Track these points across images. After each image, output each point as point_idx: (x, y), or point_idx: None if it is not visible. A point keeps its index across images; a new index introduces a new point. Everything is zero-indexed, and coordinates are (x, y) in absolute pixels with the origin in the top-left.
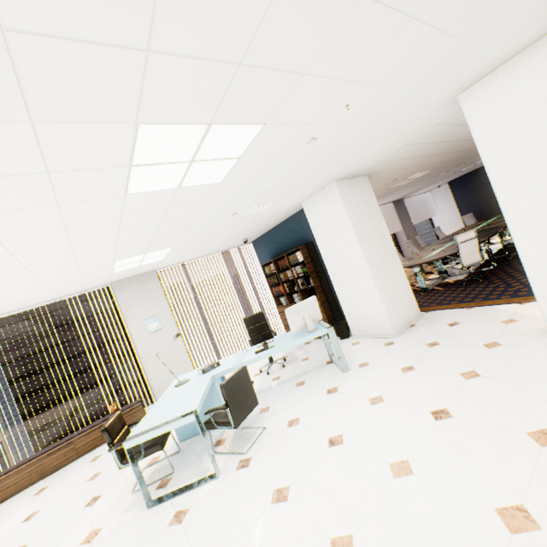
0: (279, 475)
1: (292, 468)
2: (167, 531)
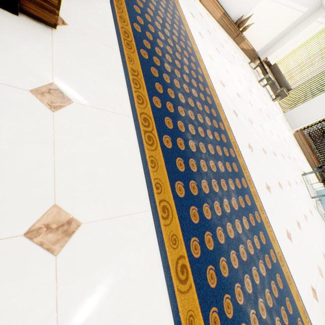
0: (314, 215)
1: (317, 221)
2: (299, 177)
